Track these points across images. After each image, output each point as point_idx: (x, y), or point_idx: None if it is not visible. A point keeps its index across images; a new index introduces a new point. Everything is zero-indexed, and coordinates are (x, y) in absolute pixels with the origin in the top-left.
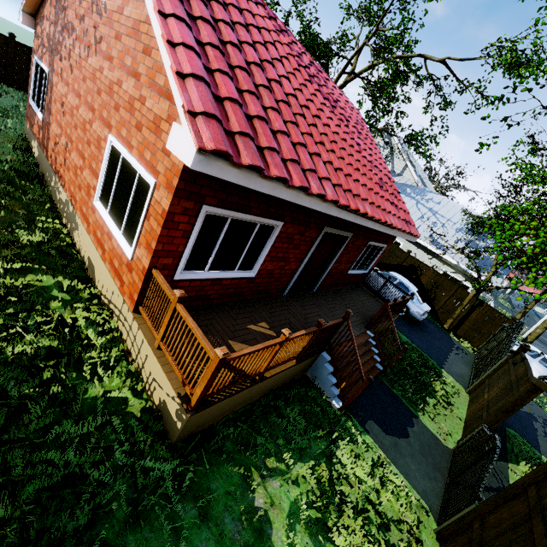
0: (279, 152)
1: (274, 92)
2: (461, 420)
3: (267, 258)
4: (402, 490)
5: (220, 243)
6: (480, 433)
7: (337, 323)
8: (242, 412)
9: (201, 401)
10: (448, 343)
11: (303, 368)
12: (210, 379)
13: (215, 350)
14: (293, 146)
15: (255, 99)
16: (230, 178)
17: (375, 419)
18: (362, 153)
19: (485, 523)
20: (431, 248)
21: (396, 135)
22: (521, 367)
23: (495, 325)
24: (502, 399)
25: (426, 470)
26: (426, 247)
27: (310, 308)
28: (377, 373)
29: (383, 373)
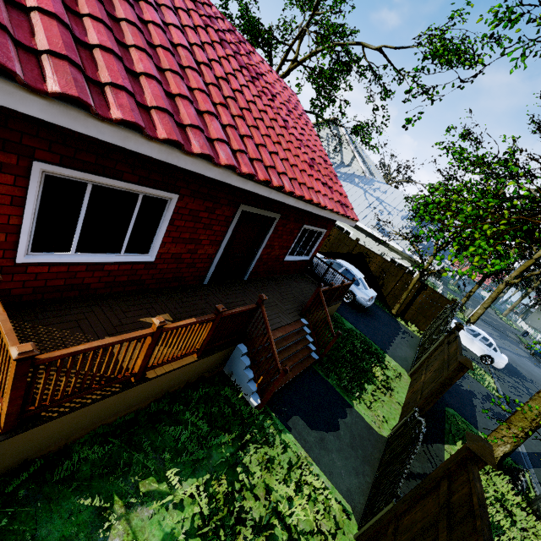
0: (140, 97)
1: (152, 36)
2: (400, 405)
3: (167, 239)
4: (322, 493)
5: (84, 216)
6: (411, 418)
7: (248, 309)
8: (117, 424)
9: (19, 419)
10: (395, 327)
11: (215, 364)
12: (17, 390)
13: (9, 349)
14: (172, 98)
15: (101, 27)
16: (32, 111)
17: (301, 413)
18: (290, 130)
19: (400, 526)
20: (378, 235)
21: (341, 125)
22: (454, 346)
23: (438, 307)
24: (434, 380)
25: (354, 465)
26: (374, 235)
27: (236, 296)
28: (311, 362)
29: (318, 362)
